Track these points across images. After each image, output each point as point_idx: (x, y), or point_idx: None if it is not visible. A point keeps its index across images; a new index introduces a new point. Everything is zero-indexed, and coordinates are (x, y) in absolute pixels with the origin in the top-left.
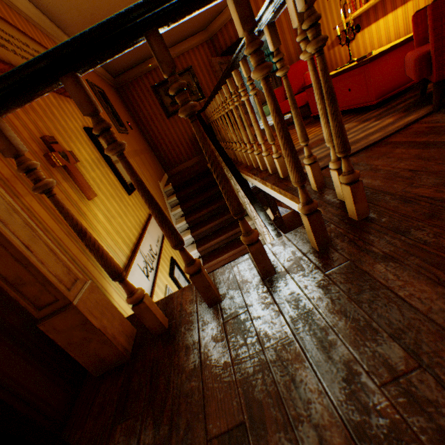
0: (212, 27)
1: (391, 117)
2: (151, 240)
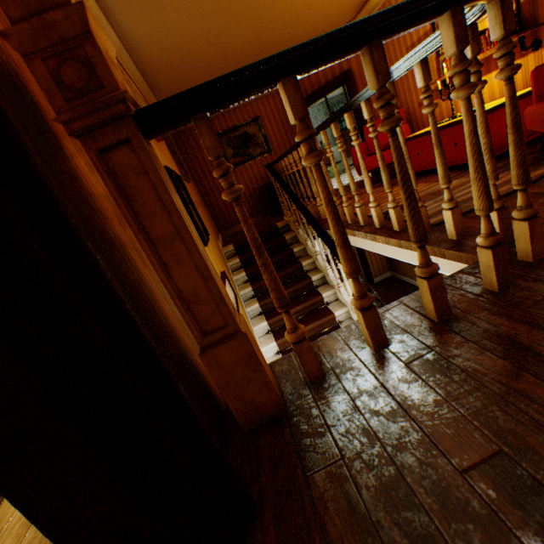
0: None
1: None
2: None
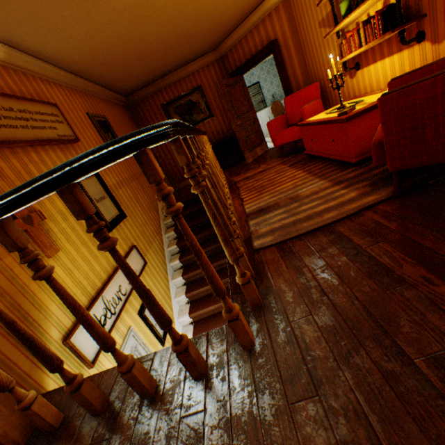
0: (222, 47)
1: (357, 189)
2: (123, 279)
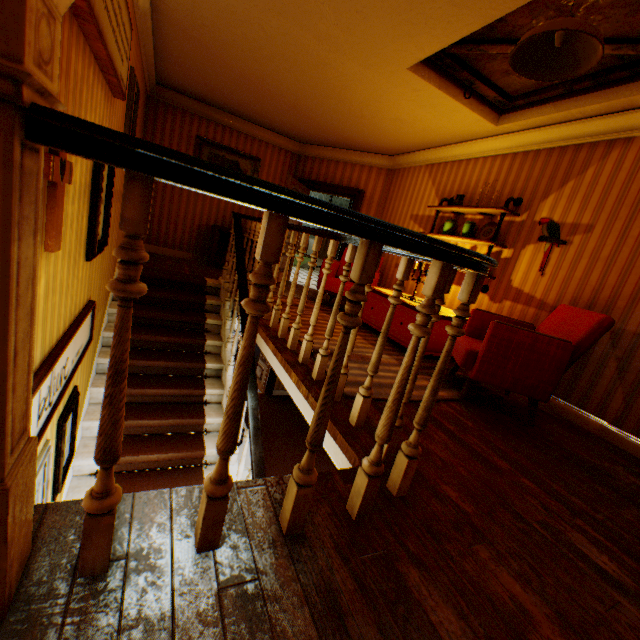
0: (309, 148)
1: (428, 380)
2: (73, 348)
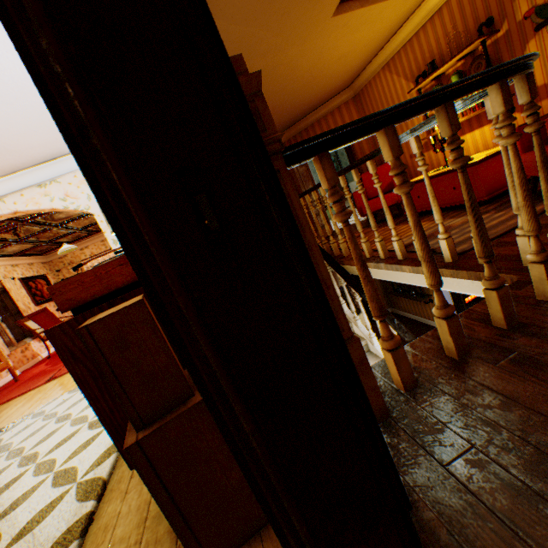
0: (286, 134)
1: None
2: None
